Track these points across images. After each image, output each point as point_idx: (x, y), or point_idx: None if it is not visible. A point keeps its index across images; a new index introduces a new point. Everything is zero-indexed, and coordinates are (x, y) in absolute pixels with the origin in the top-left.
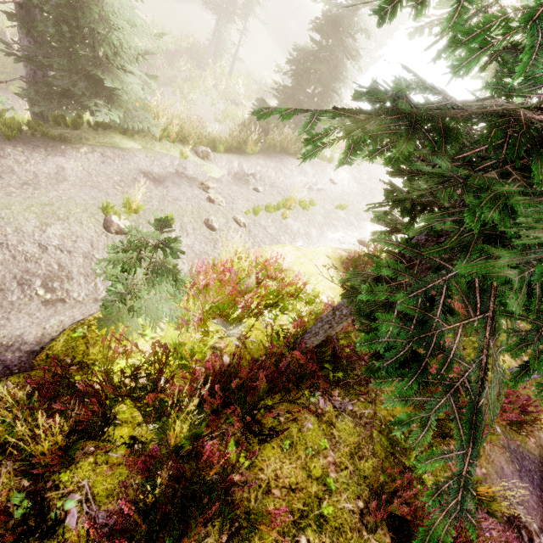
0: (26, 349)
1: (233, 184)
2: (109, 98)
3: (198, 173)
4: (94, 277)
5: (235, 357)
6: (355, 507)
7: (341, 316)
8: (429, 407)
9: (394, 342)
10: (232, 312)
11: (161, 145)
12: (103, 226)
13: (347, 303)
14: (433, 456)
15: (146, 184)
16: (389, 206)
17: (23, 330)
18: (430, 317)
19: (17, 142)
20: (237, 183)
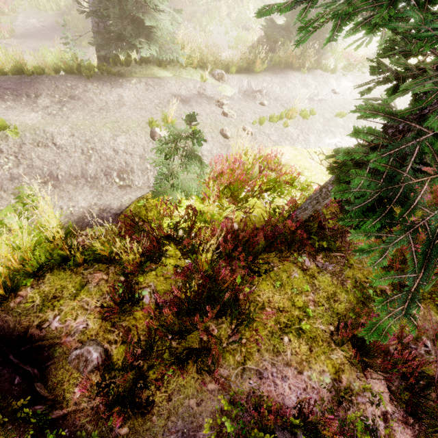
0: (113, 212)
1: (243, 100)
2: (148, 36)
3: (214, 93)
4: (147, 171)
5: (242, 225)
6: (326, 329)
7: (327, 193)
8: (389, 241)
9: (364, 192)
10: (240, 193)
11: (186, 72)
12: (150, 136)
13: (330, 173)
14: (388, 276)
15: (177, 104)
16: (382, 96)
17: (110, 202)
18: (400, 173)
19: (93, 79)
20: (246, 99)
